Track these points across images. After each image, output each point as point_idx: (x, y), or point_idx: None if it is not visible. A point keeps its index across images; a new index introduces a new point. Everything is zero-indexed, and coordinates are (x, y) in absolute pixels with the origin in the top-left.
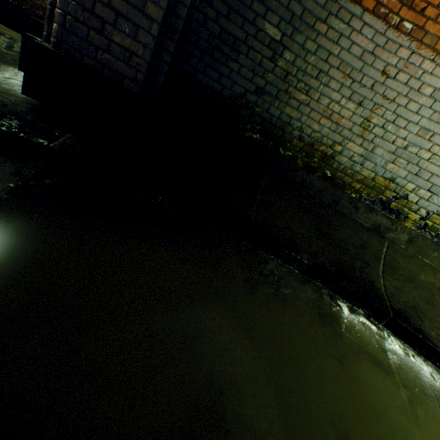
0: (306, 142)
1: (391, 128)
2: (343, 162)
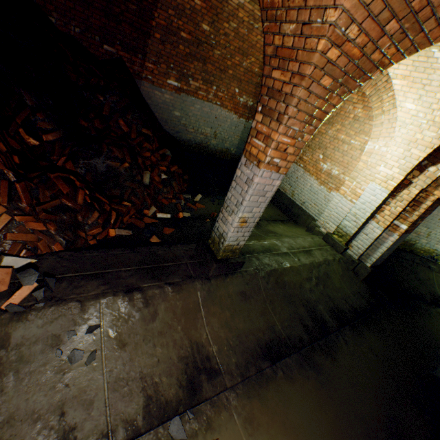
0: (405, 241)
1: (437, 234)
2: (417, 245)
